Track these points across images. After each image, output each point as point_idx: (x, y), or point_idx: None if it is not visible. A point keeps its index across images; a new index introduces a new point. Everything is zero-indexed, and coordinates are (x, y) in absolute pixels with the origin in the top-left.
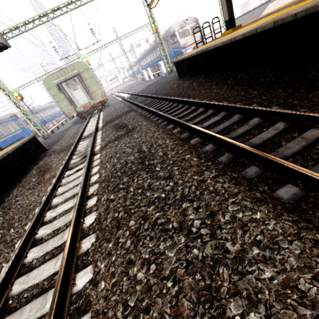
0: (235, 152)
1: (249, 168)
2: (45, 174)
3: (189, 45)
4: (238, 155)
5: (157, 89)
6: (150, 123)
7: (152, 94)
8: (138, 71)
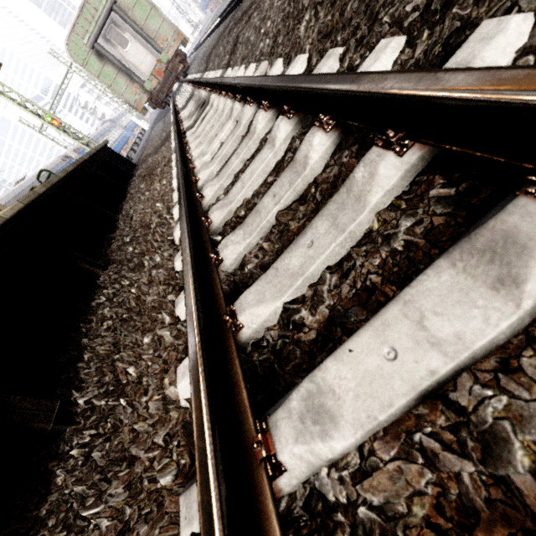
0: None
1: None
2: (153, 174)
3: None
4: None
5: None
6: None
7: None
8: None
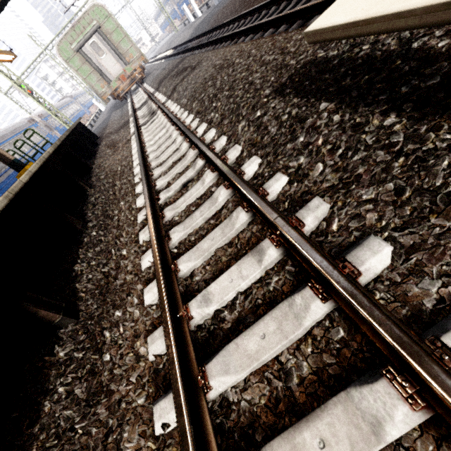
0: (303, 17)
1: (312, 19)
2: (116, 145)
3: None
4: (306, 19)
5: (212, 24)
6: (216, 50)
7: None
8: (173, 14)
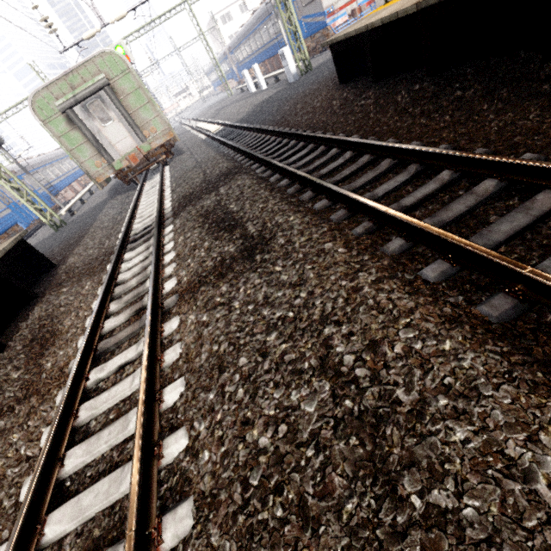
0: None
1: None
2: (43, 355)
3: (342, 7)
4: None
5: (285, 113)
6: (311, 220)
7: (276, 126)
8: (230, 74)
